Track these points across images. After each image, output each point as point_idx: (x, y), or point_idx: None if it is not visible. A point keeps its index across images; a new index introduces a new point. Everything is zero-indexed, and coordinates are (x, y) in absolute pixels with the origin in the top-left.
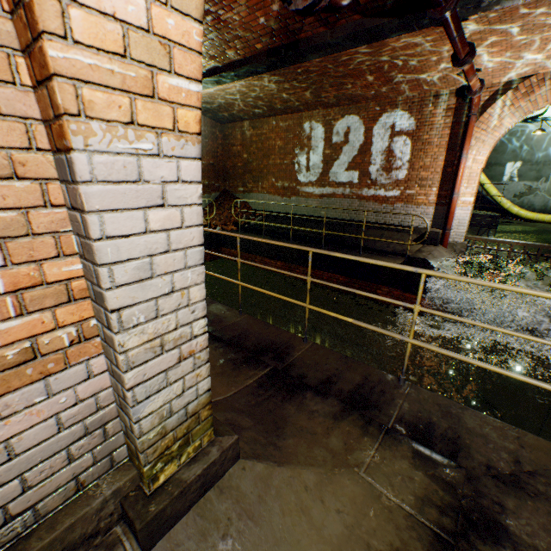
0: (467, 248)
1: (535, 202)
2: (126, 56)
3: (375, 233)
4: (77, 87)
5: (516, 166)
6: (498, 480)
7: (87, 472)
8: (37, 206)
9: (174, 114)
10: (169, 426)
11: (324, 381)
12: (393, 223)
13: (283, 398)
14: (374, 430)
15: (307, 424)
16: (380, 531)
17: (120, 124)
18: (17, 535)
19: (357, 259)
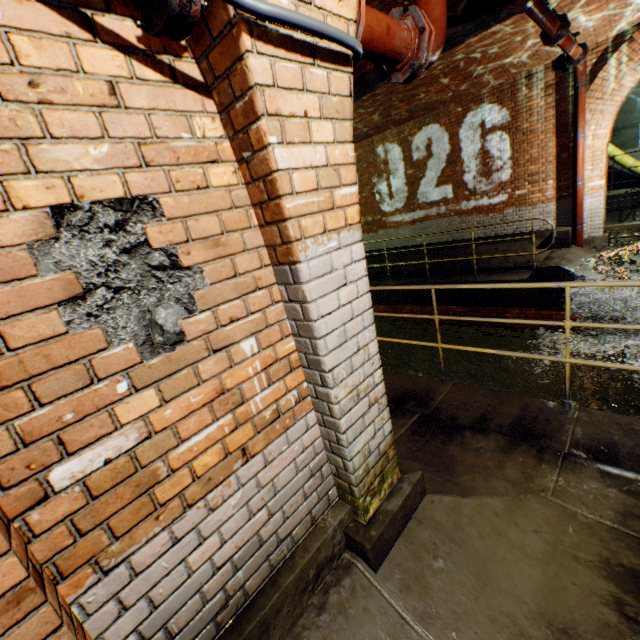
0: (609, 241)
1: None
2: (318, 188)
3: (487, 249)
4: (299, 221)
5: None
6: None
7: (315, 508)
8: (268, 305)
9: (344, 214)
10: (369, 464)
11: (478, 420)
12: (506, 233)
13: (442, 440)
14: (549, 457)
15: (476, 460)
16: (584, 545)
17: (319, 235)
18: (284, 556)
19: (487, 287)
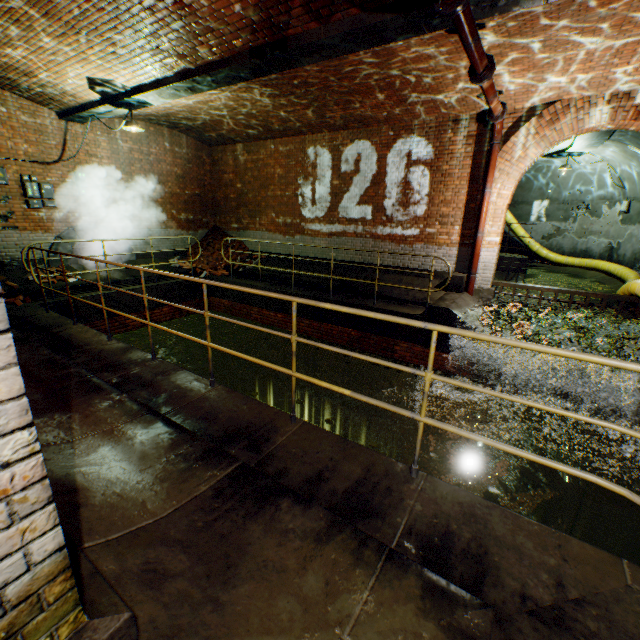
0: (494, 295)
1: (564, 245)
2: None
3: (393, 279)
4: None
5: (544, 205)
6: (536, 619)
7: None
8: None
9: None
10: None
11: (311, 479)
12: (412, 266)
13: (247, 512)
14: (370, 556)
15: (276, 554)
16: None
17: None
18: None
19: (352, 311)
